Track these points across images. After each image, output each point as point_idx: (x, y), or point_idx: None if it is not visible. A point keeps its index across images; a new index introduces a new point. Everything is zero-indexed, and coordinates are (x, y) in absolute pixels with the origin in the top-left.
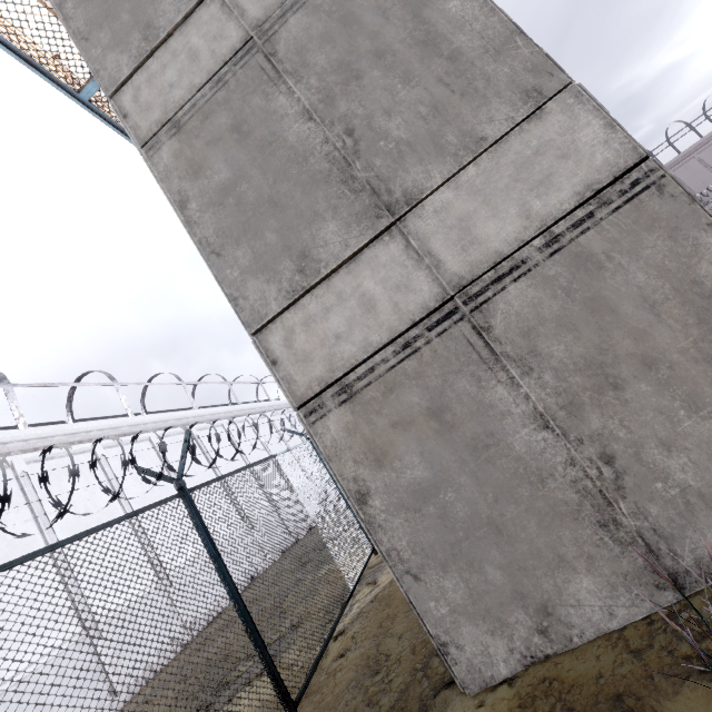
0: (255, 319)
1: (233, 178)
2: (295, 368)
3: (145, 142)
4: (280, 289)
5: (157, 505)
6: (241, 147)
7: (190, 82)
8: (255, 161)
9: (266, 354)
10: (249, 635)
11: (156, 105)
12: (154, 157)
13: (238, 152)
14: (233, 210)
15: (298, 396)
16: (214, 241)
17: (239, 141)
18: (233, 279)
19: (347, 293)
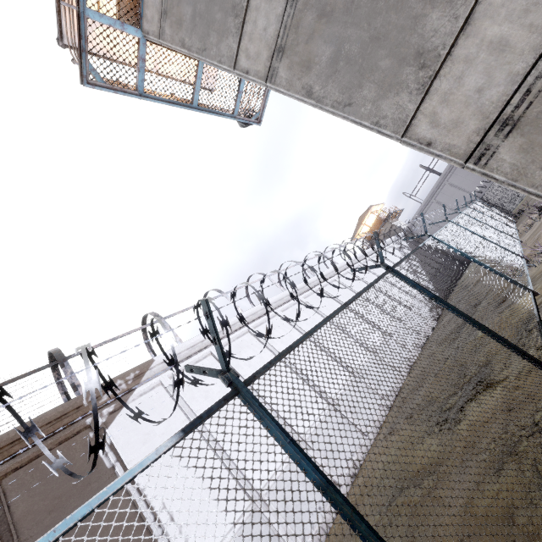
0: (399, 126)
1: (335, 49)
2: (449, 137)
3: (266, 77)
4: (410, 92)
5: (384, 275)
6: (331, 24)
7: (275, 16)
8: (346, 24)
9: (419, 143)
10: (487, 335)
11: (261, 49)
12: (276, 81)
13: (331, 29)
14: (346, 69)
15: (462, 154)
16: (342, 99)
17: (328, 21)
18: (368, 112)
19: (473, 53)
